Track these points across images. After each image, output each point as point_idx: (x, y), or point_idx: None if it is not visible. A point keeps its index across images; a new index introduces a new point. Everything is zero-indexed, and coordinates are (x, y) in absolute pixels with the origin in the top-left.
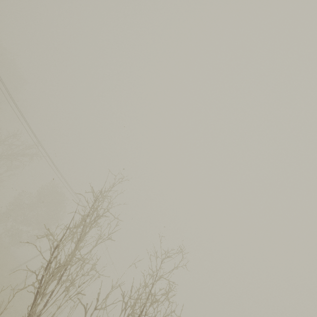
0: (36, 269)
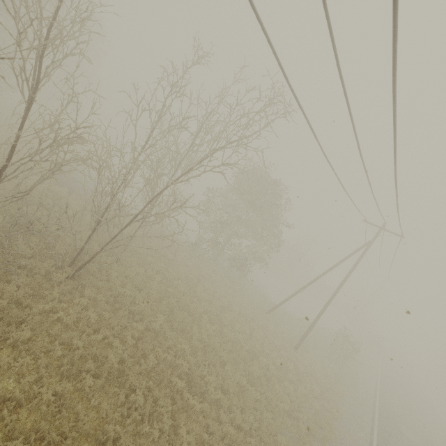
0: (315, 320)
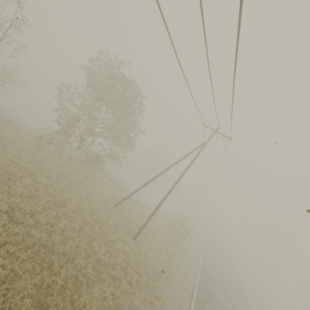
0: (153, 212)
